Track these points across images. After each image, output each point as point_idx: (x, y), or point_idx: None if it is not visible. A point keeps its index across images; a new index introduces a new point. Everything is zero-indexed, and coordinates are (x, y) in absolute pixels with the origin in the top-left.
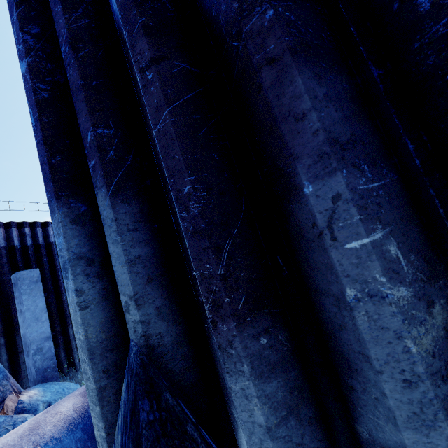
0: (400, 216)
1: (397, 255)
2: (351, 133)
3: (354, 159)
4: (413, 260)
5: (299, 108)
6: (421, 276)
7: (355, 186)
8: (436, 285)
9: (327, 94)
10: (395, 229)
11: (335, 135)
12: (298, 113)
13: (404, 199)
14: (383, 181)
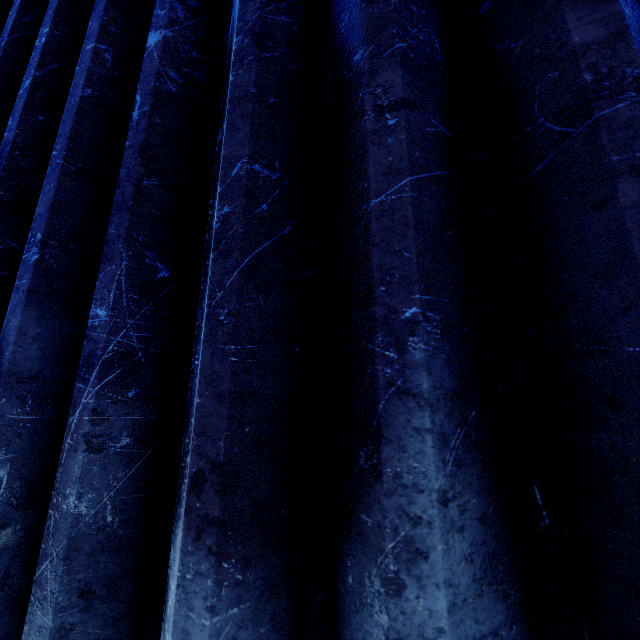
0: (33, 448)
1: (3, 478)
2: (38, 370)
3: (23, 392)
4: (16, 487)
5: (10, 337)
6: (14, 501)
7: (6, 414)
8: (24, 512)
9: (40, 334)
10: (19, 457)
11: (20, 369)
12: (8, 340)
13: (50, 436)
14: (40, 416)
